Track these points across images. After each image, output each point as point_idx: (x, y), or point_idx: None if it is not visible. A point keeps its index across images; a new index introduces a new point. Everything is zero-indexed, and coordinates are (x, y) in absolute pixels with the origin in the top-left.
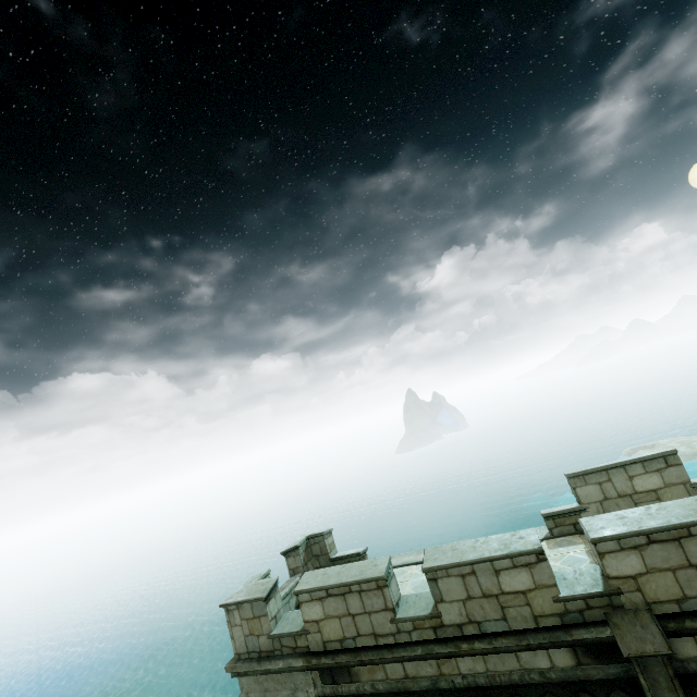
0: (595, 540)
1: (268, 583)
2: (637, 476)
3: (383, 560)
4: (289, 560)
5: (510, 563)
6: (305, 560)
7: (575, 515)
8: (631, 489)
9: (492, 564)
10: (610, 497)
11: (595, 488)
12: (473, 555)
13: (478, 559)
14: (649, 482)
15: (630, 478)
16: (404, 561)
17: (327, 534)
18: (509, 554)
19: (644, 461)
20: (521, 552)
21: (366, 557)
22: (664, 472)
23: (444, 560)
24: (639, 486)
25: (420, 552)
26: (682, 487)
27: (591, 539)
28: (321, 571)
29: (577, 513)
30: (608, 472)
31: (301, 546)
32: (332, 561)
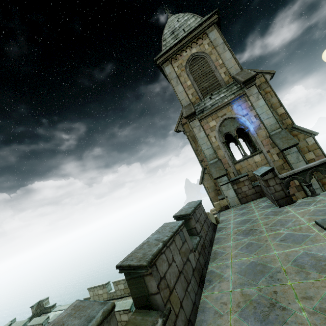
0: (47, 322)
1: (8, 324)
2: (99, 290)
3: (26, 320)
4: (32, 309)
5: (38, 325)
6: (36, 309)
7: (89, 299)
8: (98, 293)
9: (36, 325)
10: (94, 295)
11: (92, 292)
12: (34, 323)
13: (33, 324)
14: (101, 292)
15: (98, 290)
16: (60, 309)
17: (45, 299)
18: (37, 324)
19: (100, 286)
20: (39, 324)
21: (55, 306)
22: (103, 289)
23: (31, 323)
24: (99, 292)
25: (66, 305)
26: (106, 293)
27: (47, 322)
28: (17, 322)
29: (89, 298)
30: (94, 288)
31: (35, 305)
32: (45, 308)
